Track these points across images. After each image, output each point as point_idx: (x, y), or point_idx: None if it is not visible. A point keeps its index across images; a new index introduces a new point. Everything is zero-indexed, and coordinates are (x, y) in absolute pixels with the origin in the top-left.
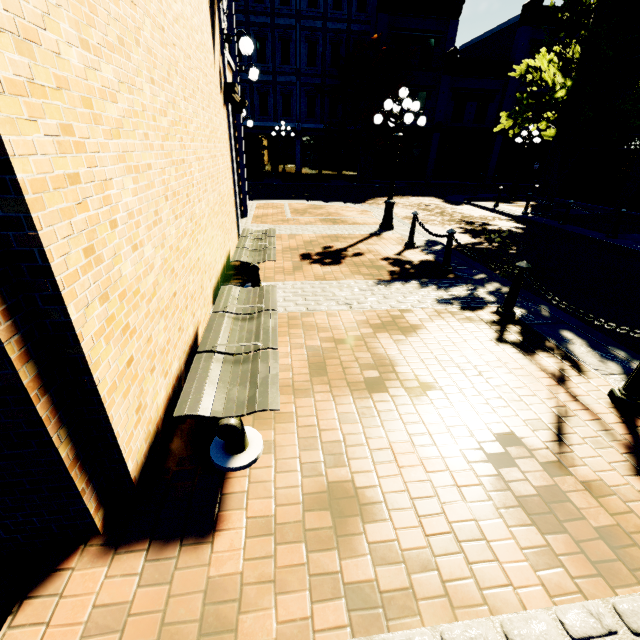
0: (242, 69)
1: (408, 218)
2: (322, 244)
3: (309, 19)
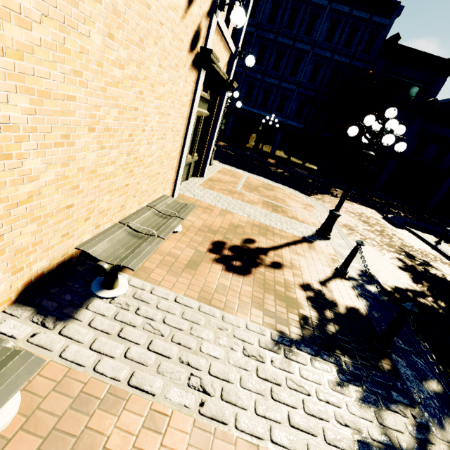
0: (241, 54)
1: (347, 227)
2: (246, 234)
3: (321, 49)
